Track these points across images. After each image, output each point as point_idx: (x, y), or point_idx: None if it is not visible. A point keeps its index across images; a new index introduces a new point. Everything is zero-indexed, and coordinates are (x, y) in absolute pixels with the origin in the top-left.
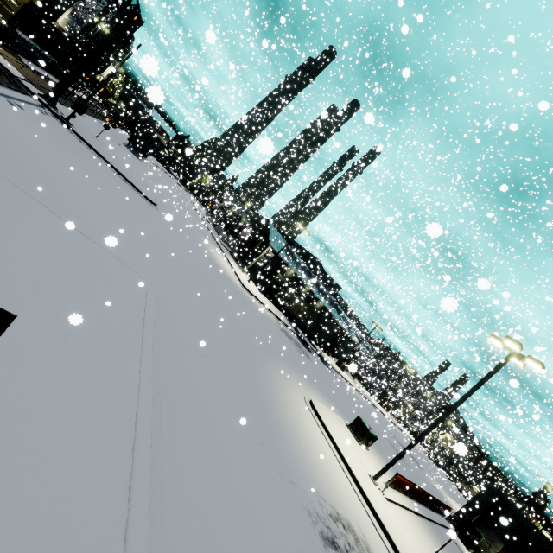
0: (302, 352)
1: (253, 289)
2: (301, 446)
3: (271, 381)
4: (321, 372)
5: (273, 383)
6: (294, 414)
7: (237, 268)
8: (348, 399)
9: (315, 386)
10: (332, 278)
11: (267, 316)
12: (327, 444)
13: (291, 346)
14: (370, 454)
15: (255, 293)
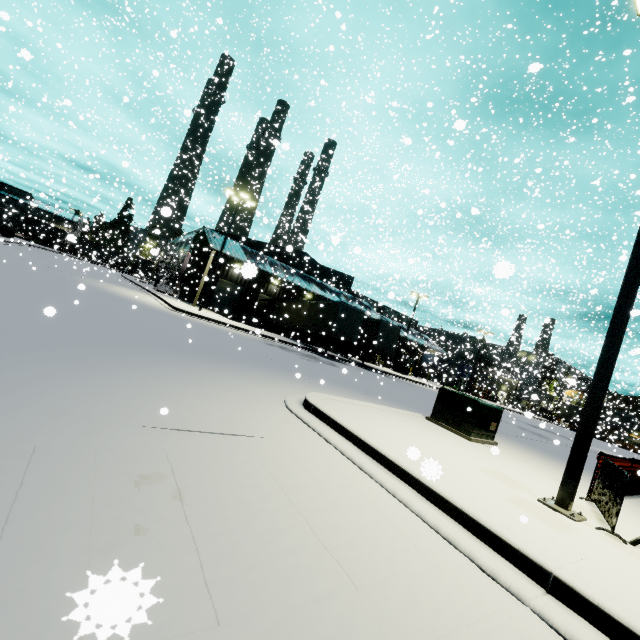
0: (319, 362)
1: (209, 315)
2: (46, 601)
3: (87, 379)
4: (364, 377)
5: (96, 382)
6: (166, 438)
7: (179, 302)
8: (425, 396)
9: (342, 387)
10: (334, 270)
11: (232, 333)
12: (365, 480)
13: (287, 355)
14: (504, 450)
15: (211, 317)
